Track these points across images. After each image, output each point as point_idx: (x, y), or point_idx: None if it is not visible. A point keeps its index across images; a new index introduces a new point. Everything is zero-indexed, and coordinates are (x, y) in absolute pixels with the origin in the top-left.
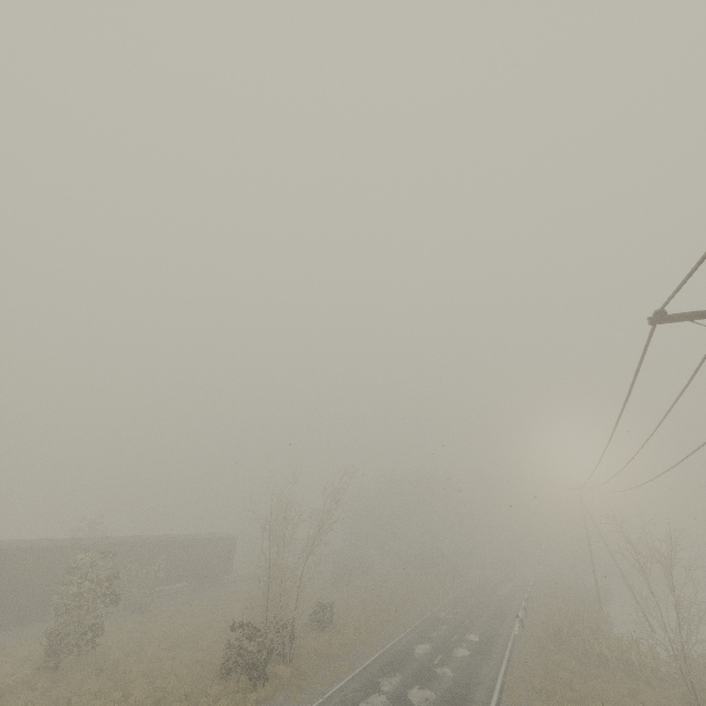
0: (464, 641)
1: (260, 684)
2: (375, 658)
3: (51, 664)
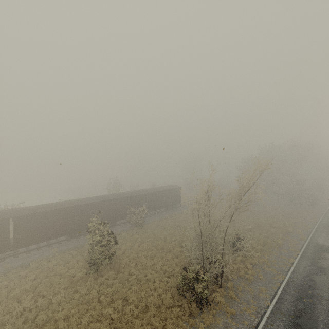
0: None
1: (204, 305)
2: (284, 286)
3: (91, 272)
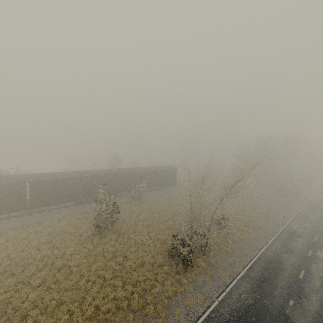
0: (318, 258)
1: (189, 267)
2: (256, 259)
3: (96, 233)
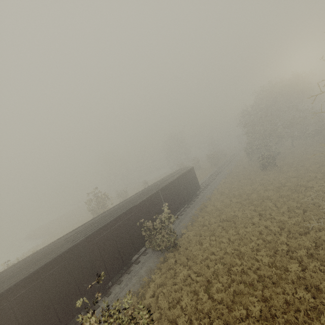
0: None
1: None
2: None
3: None
